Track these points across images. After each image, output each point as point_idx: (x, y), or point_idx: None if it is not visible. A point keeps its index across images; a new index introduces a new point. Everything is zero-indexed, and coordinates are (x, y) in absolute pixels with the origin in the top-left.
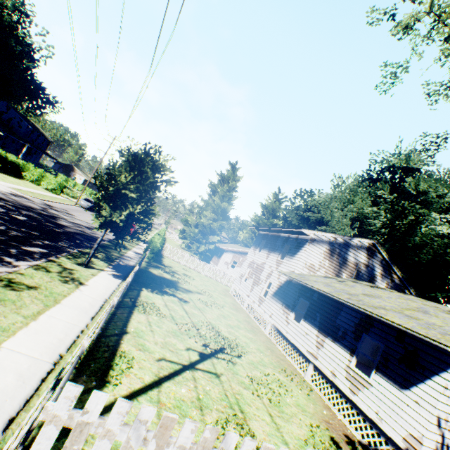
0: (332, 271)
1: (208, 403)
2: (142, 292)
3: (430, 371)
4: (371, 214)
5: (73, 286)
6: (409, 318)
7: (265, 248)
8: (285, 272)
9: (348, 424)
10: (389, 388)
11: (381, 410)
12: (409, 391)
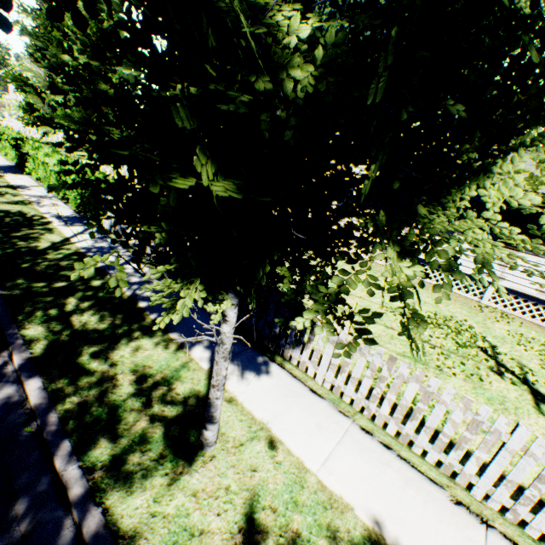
0: None
1: None
2: None
3: None
4: None
5: None
6: None
7: None
8: None
9: None
10: None
11: None
12: None
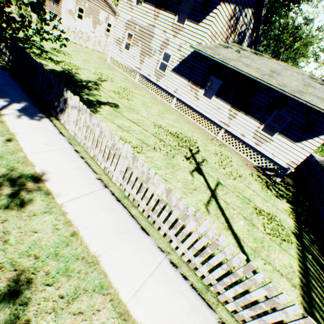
0: (226, 37)
1: (247, 215)
2: None
3: (320, 133)
4: None
5: (42, 200)
6: (321, 100)
7: (149, 1)
8: (199, 48)
9: (249, 159)
10: (286, 142)
11: (276, 153)
12: (299, 144)
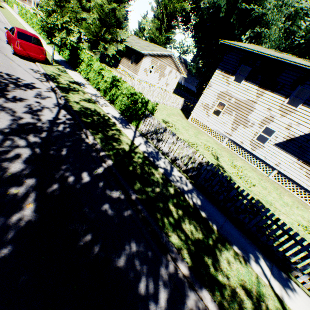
0: None
1: None
2: (297, 266)
3: None
4: (303, 10)
5: None
6: None
7: (251, 81)
8: None
9: None
10: None
11: None
12: None
